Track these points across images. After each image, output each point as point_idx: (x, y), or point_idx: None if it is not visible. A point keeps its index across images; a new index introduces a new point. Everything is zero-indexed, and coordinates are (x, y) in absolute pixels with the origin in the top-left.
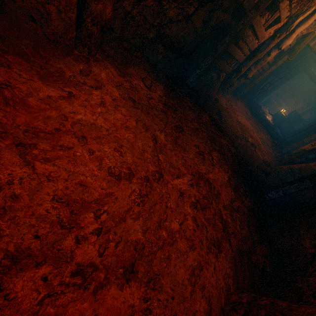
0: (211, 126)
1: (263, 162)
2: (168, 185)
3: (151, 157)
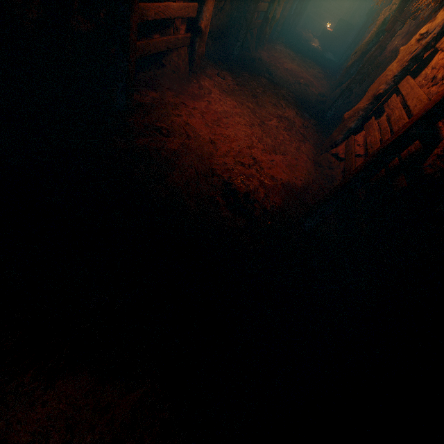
0: (270, 85)
1: (319, 95)
2: (269, 125)
3: (254, 117)
